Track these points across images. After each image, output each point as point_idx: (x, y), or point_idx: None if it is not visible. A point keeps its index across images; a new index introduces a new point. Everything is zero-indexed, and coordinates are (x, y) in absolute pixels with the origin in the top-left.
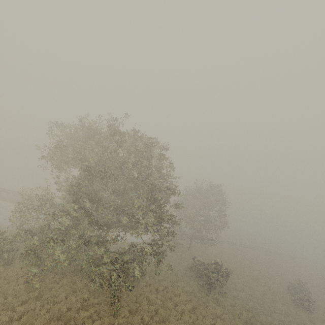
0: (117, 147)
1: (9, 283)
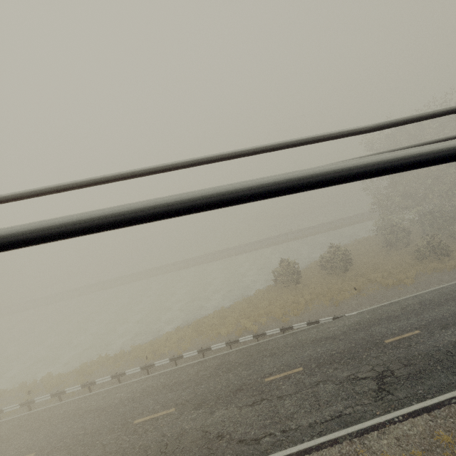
0: None
1: None
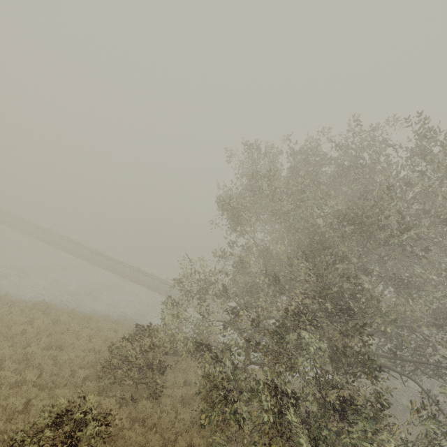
0: (433, 173)
1: (164, 443)
